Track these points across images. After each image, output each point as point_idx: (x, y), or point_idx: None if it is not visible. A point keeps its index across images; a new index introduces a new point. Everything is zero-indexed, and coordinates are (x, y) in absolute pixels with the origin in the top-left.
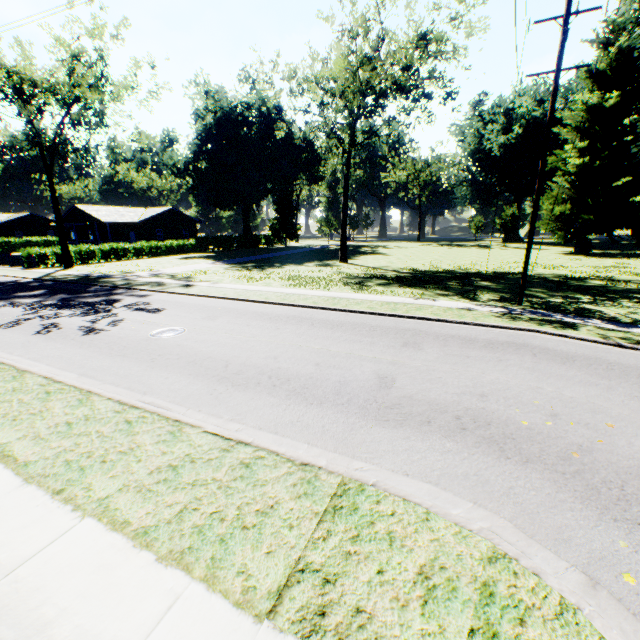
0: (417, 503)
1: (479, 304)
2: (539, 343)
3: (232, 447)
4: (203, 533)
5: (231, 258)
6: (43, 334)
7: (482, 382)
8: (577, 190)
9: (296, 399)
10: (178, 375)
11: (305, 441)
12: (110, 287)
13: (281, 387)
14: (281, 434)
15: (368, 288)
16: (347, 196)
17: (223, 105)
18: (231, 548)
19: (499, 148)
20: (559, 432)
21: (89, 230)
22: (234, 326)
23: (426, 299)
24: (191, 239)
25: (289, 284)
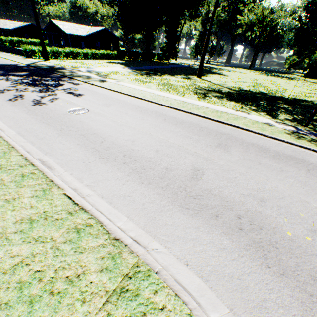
0: (185, 302)
1: (277, 122)
2: (314, 161)
3: (75, 212)
4: (21, 291)
5: (135, 66)
6: (12, 101)
7: (264, 188)
8: None
9: (133, 177)
10: (70, 144)
11: (126, 215)
12: (61, 76)
13: (128, 165)
14: (113, 205)
15: (208, 98)
16: (210, 30)
17: None
18: (33, 312)
19: None
20: (315, 249)
21: (61, 38)
22: (117, 113)
23: (243, 112)
24: (115, 51)
25: (161, 88)
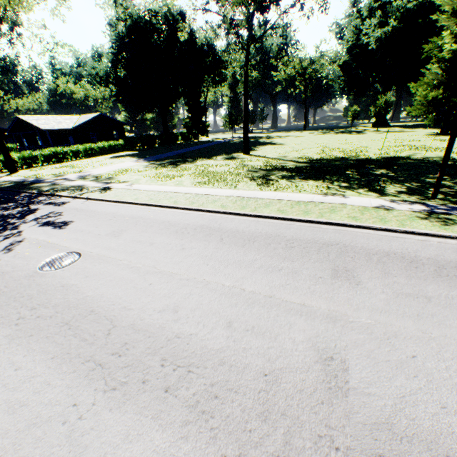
0: None
1: (393, 200)
2: None
3: None
4: None
5: (152, 155)
6: None
7: None
8: (449, 75)
9: (197, 439)
10: (35, 361)
11: None
12: (35, 194)
13: (175, 395)
14: None
15: (273, 183)
16: (247, 93)
17: (132, 13)
18: None
19: (374, 42)
20: None
21: (37, 137)
22: (135, 247)
23: (334, 195)
24: (120, 140)
25: (199, 182)
